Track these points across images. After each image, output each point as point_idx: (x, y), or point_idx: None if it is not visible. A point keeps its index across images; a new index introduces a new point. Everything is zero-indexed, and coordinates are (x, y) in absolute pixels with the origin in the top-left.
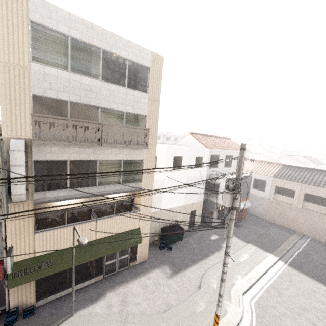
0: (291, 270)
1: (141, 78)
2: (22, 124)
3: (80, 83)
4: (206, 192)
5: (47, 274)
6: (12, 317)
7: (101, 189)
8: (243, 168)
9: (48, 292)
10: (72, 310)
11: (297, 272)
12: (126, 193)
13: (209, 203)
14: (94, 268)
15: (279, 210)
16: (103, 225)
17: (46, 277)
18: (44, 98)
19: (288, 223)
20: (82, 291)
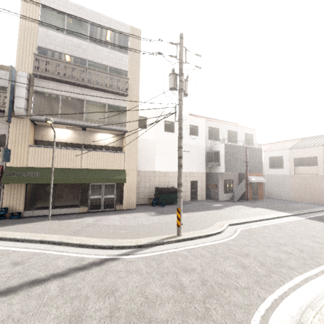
0: (307, 220)
1: (122, 44)
2: (29, 64)
3: (72, 42)
4: (208, 163)
5: (34, 182)
6: (1, 212)
7: (87, 124)
8: (185, 57)
9: (36, 207)
10: (48, 215)
11: (317, 221)
12: (114, 140)
13: (212, 176)
14: (79, 198)
15: (305, 185)
16: (88, 157)
17: (35, 191)
18: (46, 50)
19: (318, 198)
20: (65, 215)
